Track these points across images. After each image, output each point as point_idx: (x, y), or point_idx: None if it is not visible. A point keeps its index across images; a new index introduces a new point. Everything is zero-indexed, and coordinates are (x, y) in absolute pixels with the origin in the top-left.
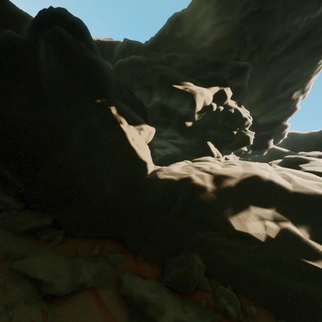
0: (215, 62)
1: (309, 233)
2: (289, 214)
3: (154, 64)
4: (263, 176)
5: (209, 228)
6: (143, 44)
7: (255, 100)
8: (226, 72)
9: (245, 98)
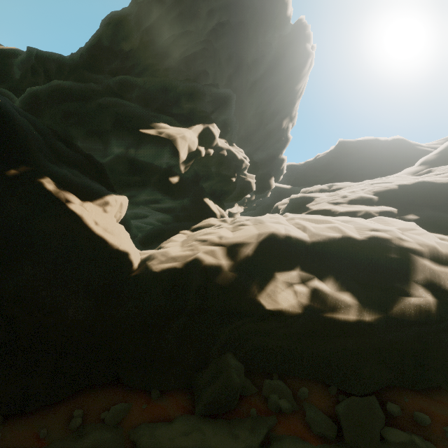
0: (190, 90)
1: (334, 285)
2: (313, 269)
3: (99, 94)
4: (279, 232)
5: (237, 317)
6: (67, 59)
7: (245, 133)
8: (206, 103)
9: (235, 134)
